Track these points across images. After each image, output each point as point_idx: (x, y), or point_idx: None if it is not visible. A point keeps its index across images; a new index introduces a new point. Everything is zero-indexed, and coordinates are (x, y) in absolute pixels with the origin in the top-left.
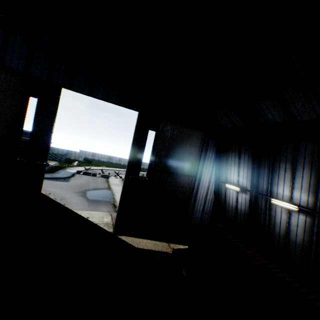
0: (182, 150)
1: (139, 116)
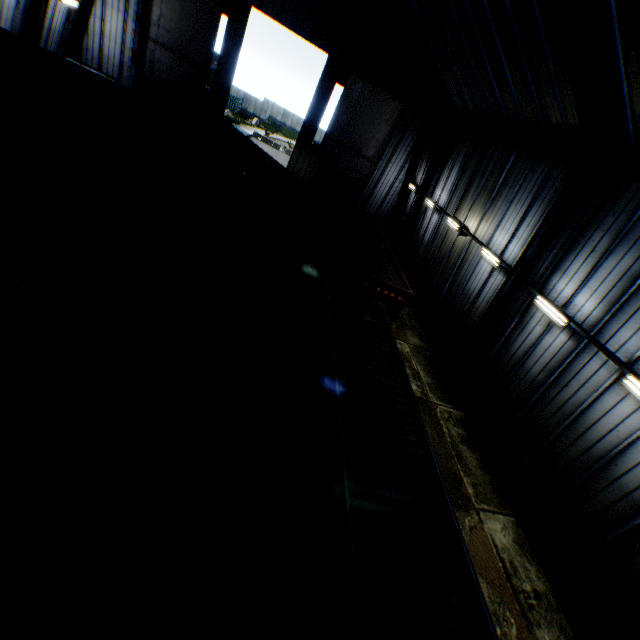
0: (368, 123)
1: (329, 62)
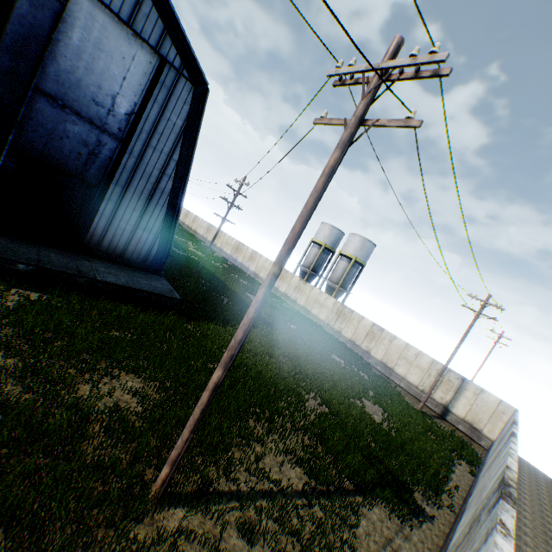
0: None
1: None
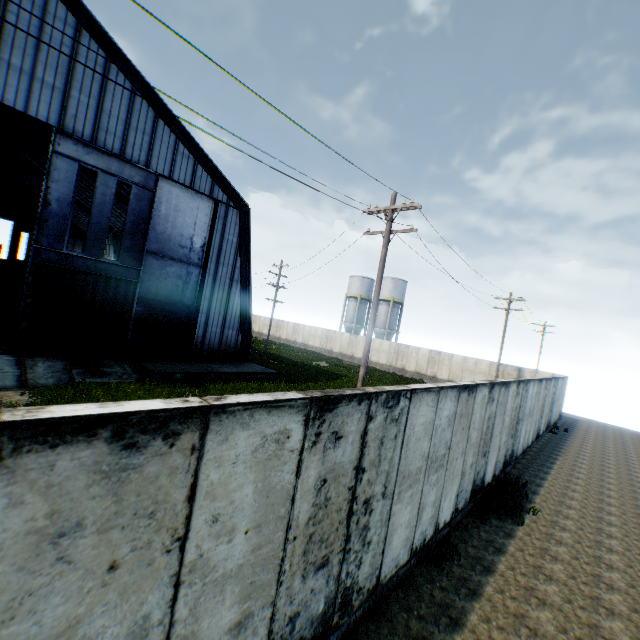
0: None
1: (15, 224)
